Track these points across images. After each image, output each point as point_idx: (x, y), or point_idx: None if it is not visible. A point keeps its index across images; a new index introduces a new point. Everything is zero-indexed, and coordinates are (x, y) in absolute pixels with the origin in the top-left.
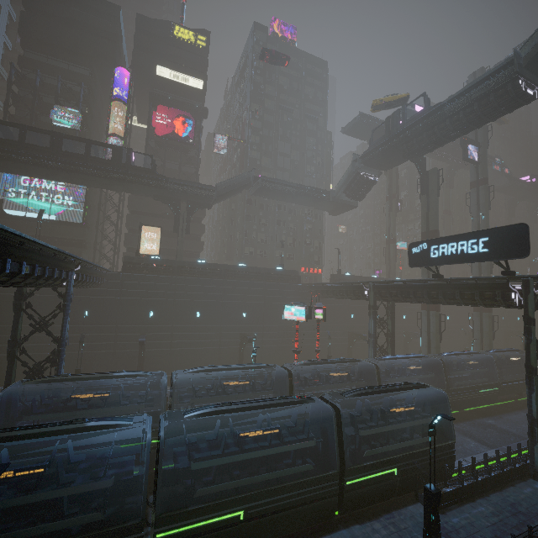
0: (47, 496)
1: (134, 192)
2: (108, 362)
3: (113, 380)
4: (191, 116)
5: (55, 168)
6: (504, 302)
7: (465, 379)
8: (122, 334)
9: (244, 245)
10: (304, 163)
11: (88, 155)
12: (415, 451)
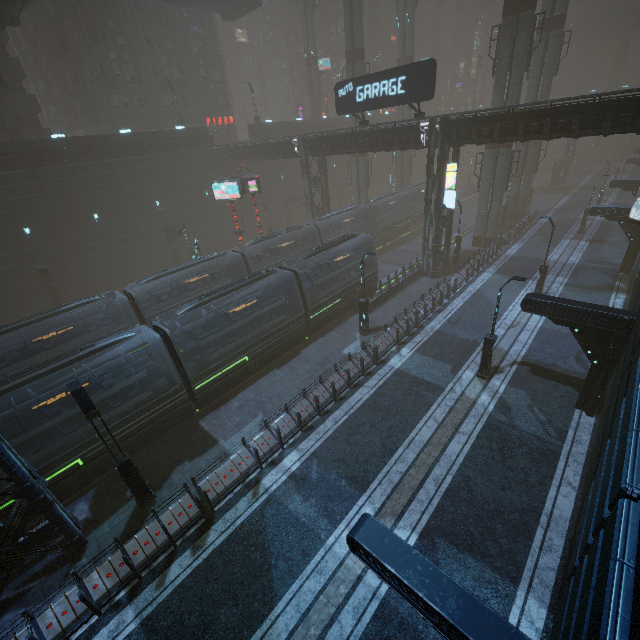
0: (102, 397)
1: None
2: (5, 306)
3: (61, 315)
4: None
5: None
6: (415, 144)
7: (387, 219)
8: (1, 268)
9: (108, 93)
10: None
11: None
12: (353, 284)
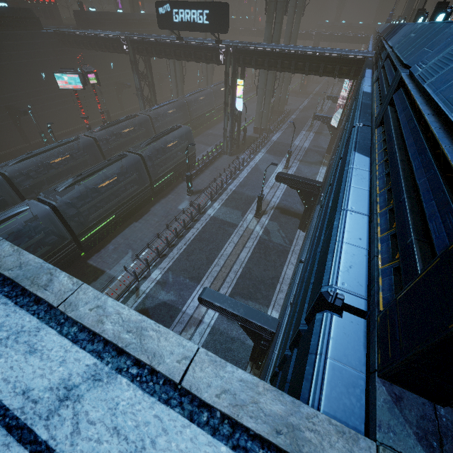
0: None
1: None
2: None
3: None
4: None
5: None
6: (217, 62)
7: (199, 109)
8: None
9: None
10: None
11: None
12: (180, 162)
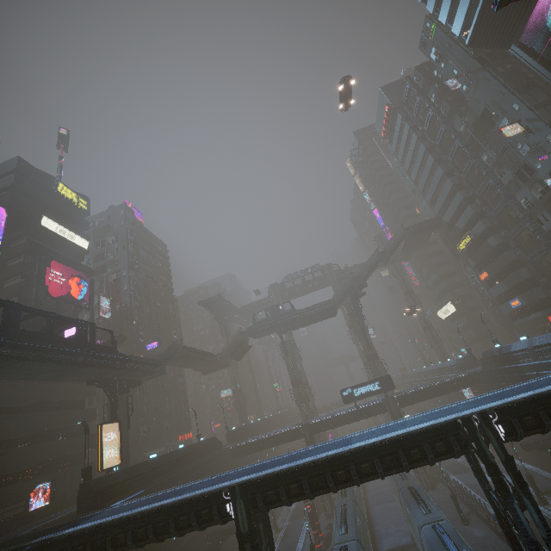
0: None
1: (64, 377)
2: None
3: None
4: (85, 277)
5: (2, 356)
6: (384, 411)
7: None
8: None
9: (138, 425)
10: (170, 327)
11: (52, 333)
12: None
